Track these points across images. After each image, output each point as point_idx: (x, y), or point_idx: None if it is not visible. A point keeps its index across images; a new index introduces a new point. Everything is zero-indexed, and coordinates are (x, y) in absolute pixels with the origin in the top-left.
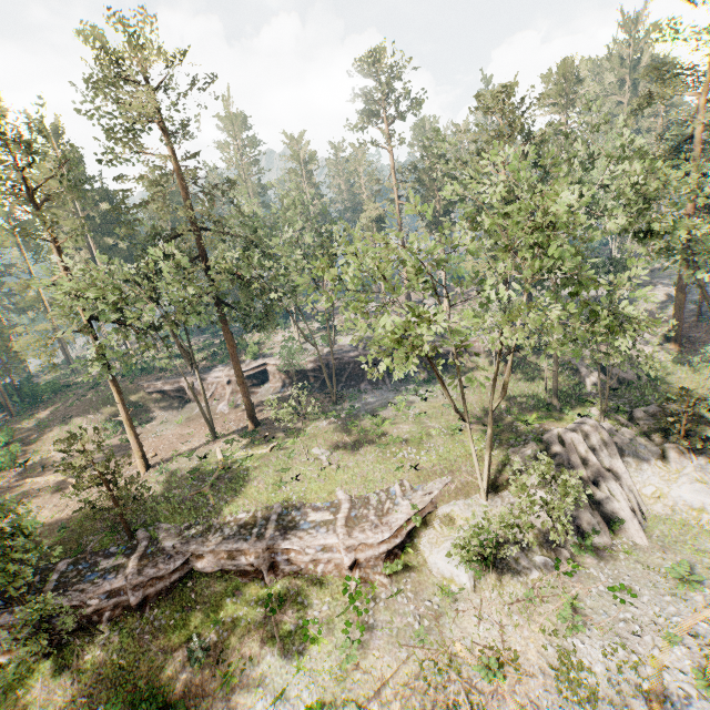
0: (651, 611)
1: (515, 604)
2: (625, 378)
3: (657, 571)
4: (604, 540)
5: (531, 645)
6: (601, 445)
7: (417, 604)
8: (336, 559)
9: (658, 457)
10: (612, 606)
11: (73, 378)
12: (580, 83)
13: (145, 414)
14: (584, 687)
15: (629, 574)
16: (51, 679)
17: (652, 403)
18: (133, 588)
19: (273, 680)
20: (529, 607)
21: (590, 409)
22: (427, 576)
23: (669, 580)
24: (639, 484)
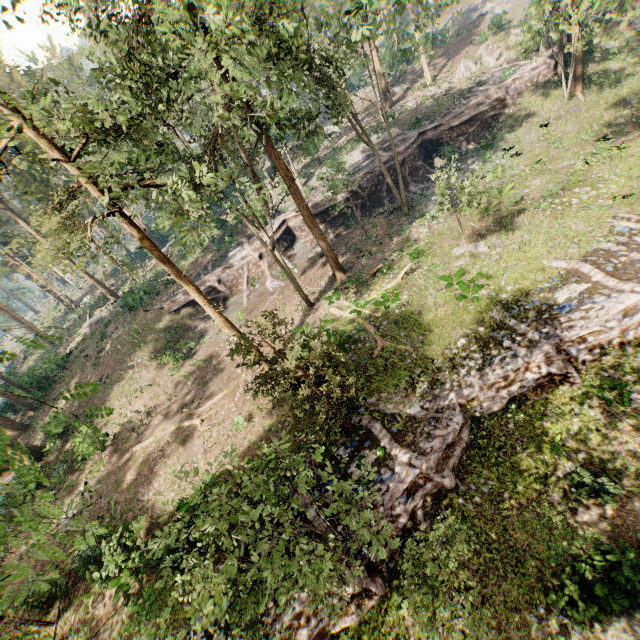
0: None
1: None
2: None
3: None
4: None
5: None
6: None
7: None
8: None
9: None
10: None
11: (63, 348)
12: None
13: (191, 332)
14: None
15: None
16: (418, 608)
17: None
18: (436, 470)
19: None
20: None
21: None
22: None
23: None
24: None
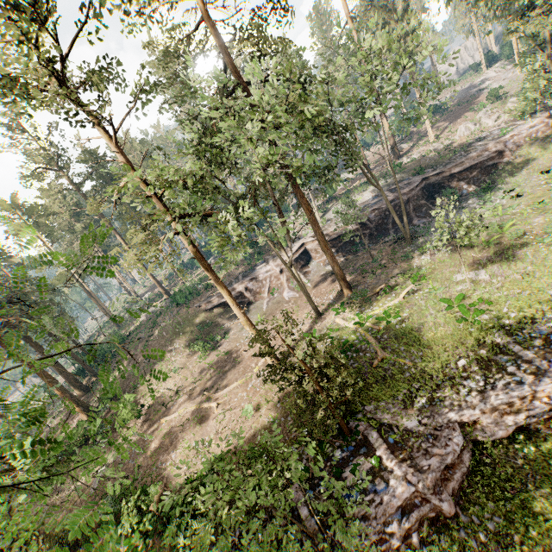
0: None
1: None
2: None
3: None
4: None
5: None
6: None
7: None
8: None
9: None
10: None
11: (125, 330)
12: None
13: (219, 328)
14: None
15: None
16: None
17: None
18: (433, 491)
19: None
20: None
21: None
22: None
23: None
24: None
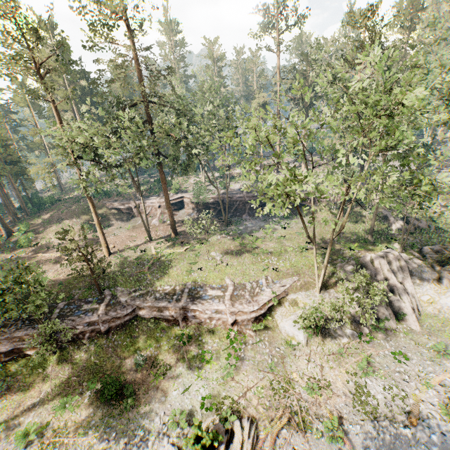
0: (417, 369)
1: (331, 355)
2: (419, 226)
3: (423, 346)
4: (391, 325)
5: (339, 379)
6: (398, 267)
7: (271, 349)
8: (224, 318)
9: (435, 278)
10: (392, 363)
11: (63, 196)
12: (423, 11)
13: (107, 221)
14: (369, 406)
15: (405, 346)
16: (56, 366)
17: (436, 244)
18: (103, 322)
19: (183, 381)
20: (340, 358)
21: (393, 244)
22: (278, 334)
23: (430, 352)
24: (419, 293)
